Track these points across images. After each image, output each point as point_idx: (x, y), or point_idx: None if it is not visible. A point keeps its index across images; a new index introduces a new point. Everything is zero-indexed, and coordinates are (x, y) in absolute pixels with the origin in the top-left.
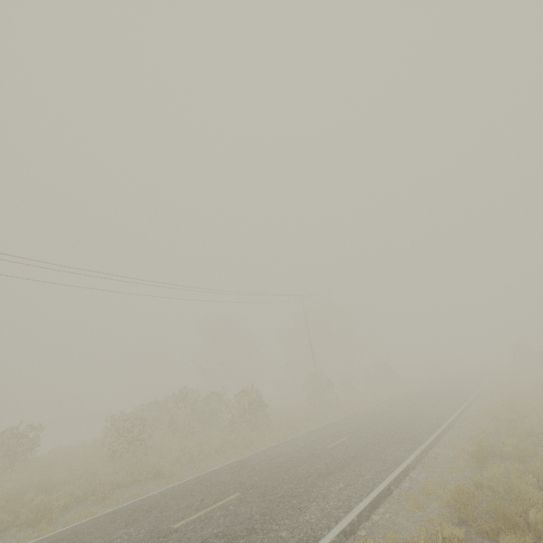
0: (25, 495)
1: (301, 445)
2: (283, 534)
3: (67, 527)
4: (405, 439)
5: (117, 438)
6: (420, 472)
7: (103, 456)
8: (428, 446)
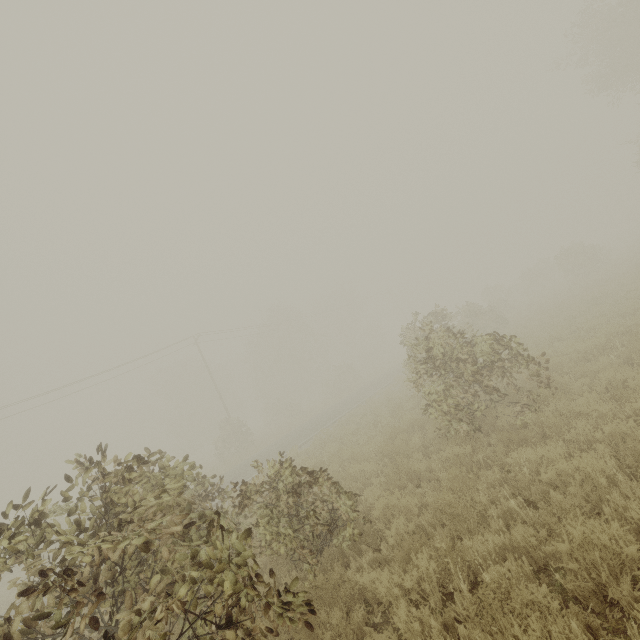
0: None
1: None
2: None
3: None
4: None
5: None
6: None
7: None
8: None
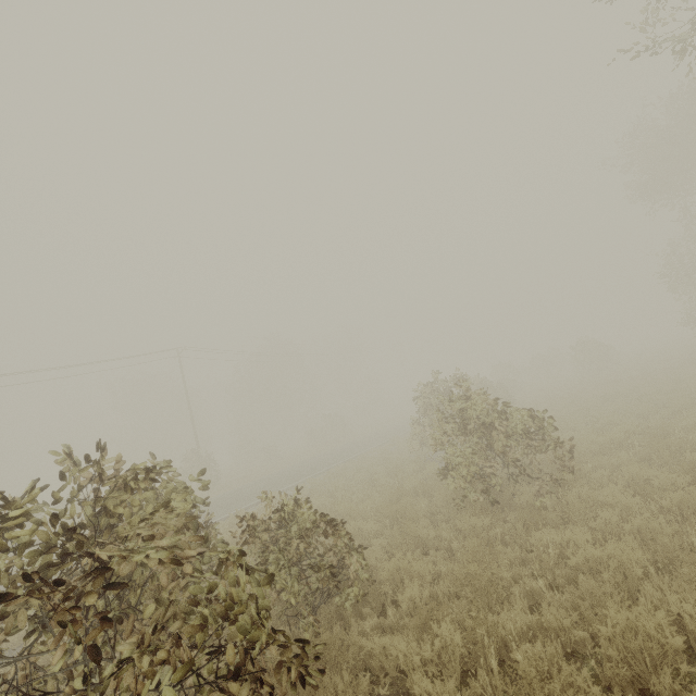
0: None
1: None
2: None
3: None
4: None
5: None
6: None
7: None
8: None
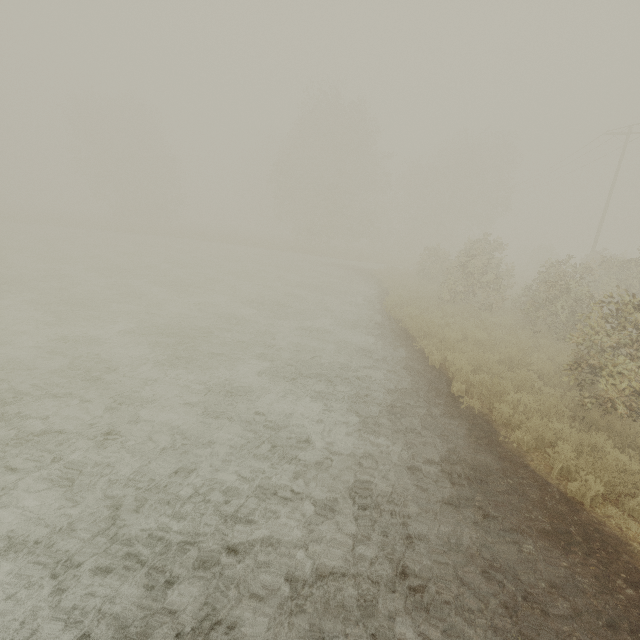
0: None
1: None
2: None
3: None
4: None
5: None
6: None
7: None
8: None
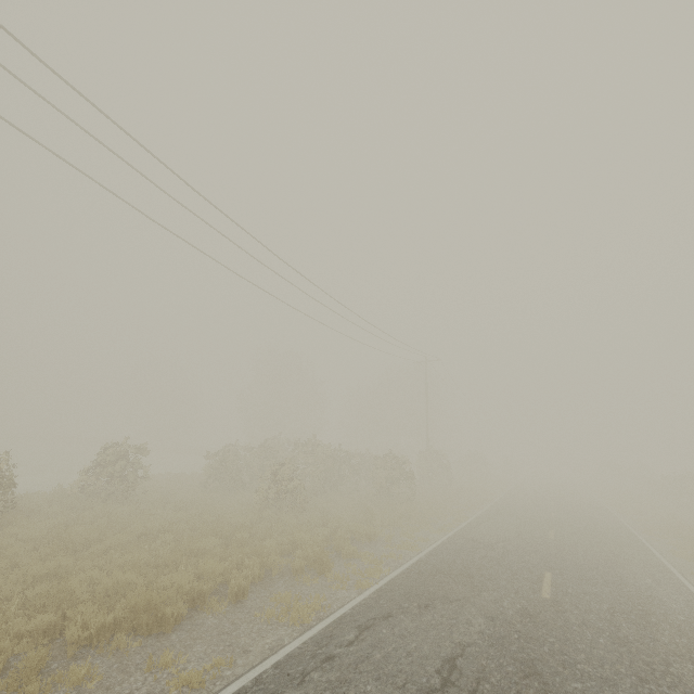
0: (232, 534)
1: (511, 531)
2: (682, 618)
3: (383, 581)
4: (625, 543)
5: (271, 484)
6: (693, 578)
7: (256, 502)
8: (660, 554)
